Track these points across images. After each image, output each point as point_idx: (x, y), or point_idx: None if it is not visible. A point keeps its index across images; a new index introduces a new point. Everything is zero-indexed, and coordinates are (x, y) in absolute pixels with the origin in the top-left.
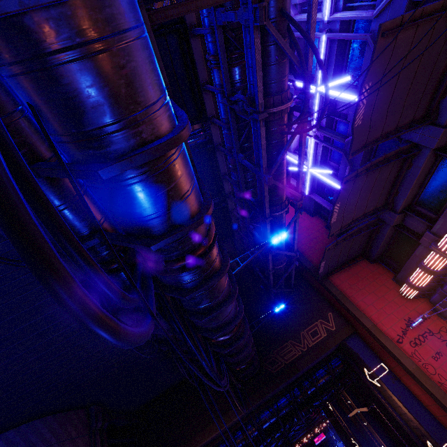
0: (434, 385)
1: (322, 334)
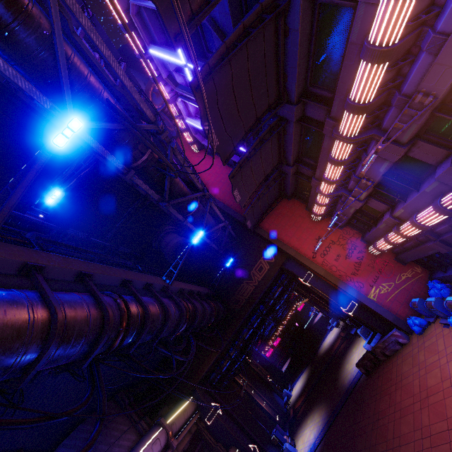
0: (336, 279)
1: (266, 268)
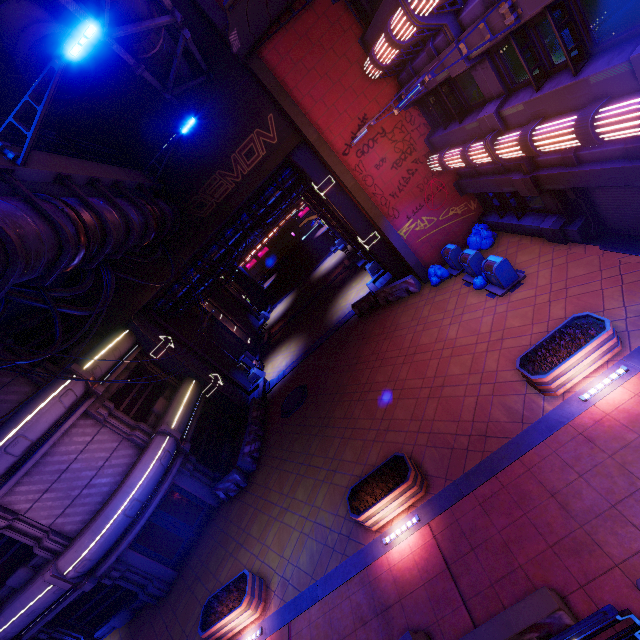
0: (367, 199)
1: (260, 154)
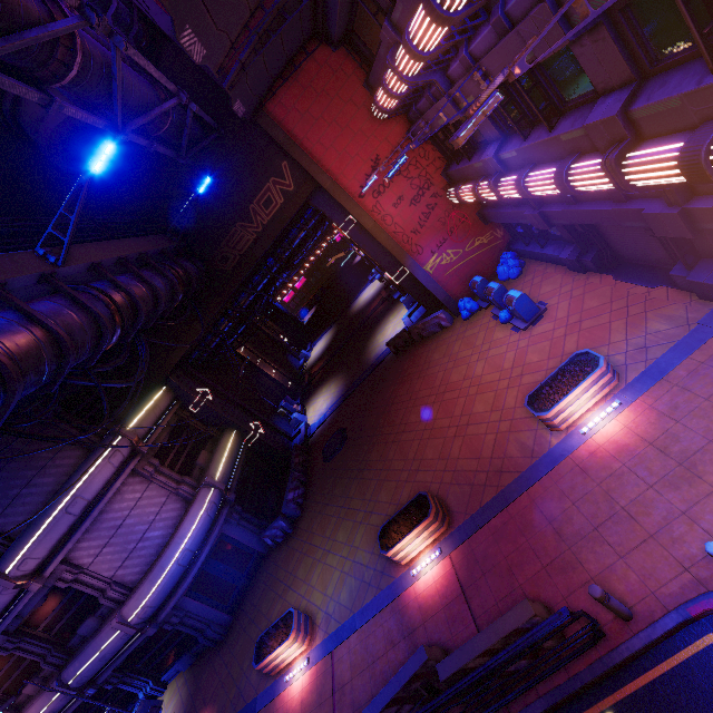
0: (388, 239)
1: (278, 202)
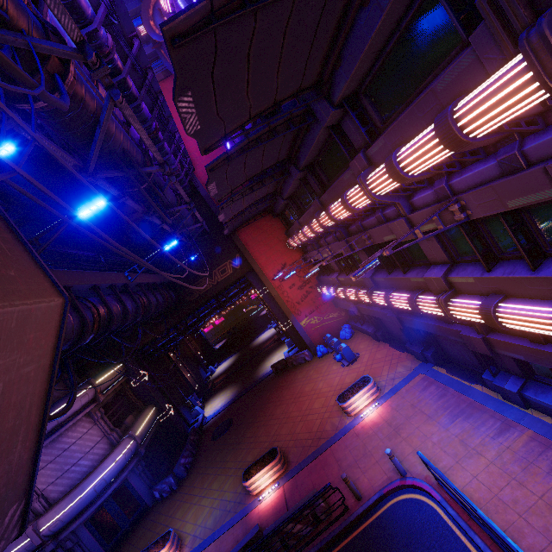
0: (283, 303)
1: (229, 272)
